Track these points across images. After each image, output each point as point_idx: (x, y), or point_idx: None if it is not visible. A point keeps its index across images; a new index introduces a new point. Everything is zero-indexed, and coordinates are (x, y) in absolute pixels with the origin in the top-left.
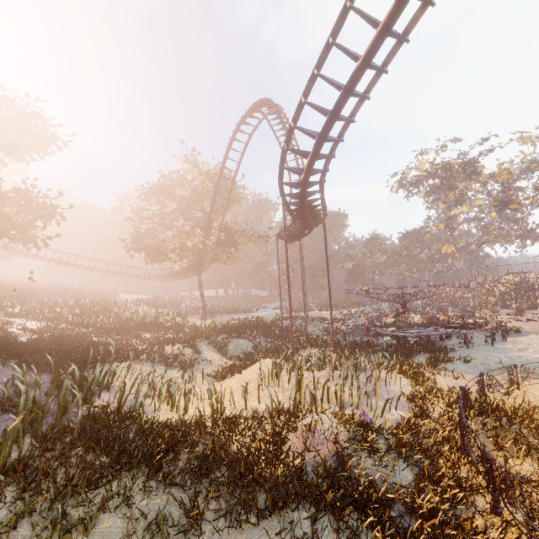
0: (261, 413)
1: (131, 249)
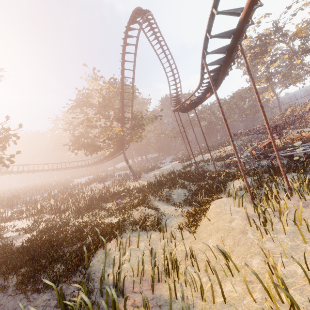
0: None
1: (74, 149)
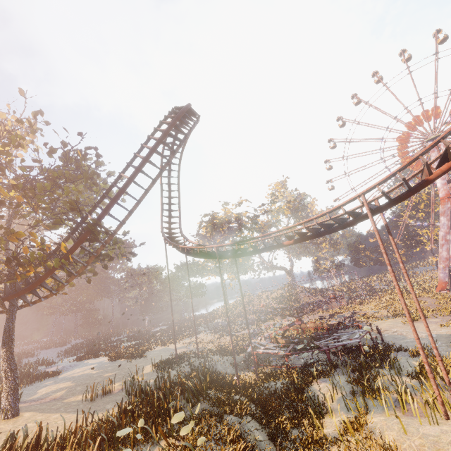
0: None
1: None
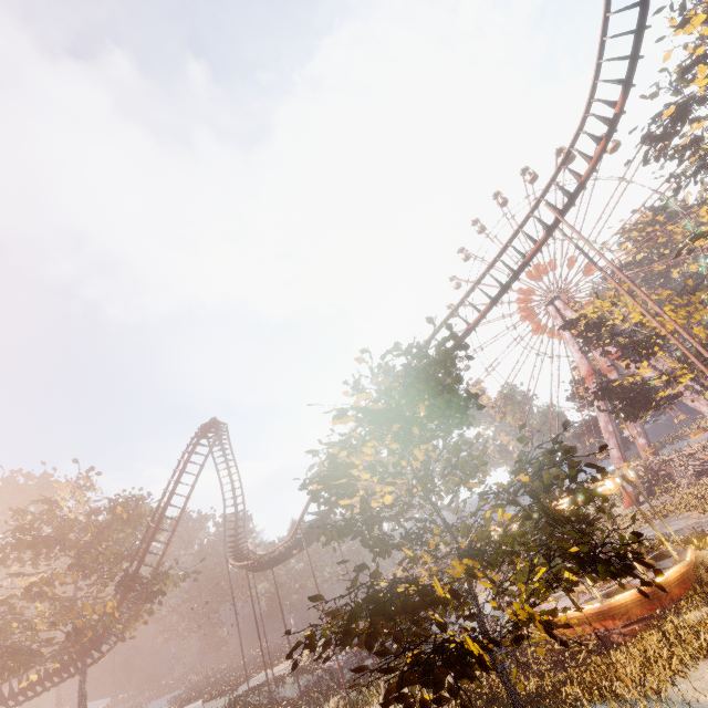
0: None
1: None
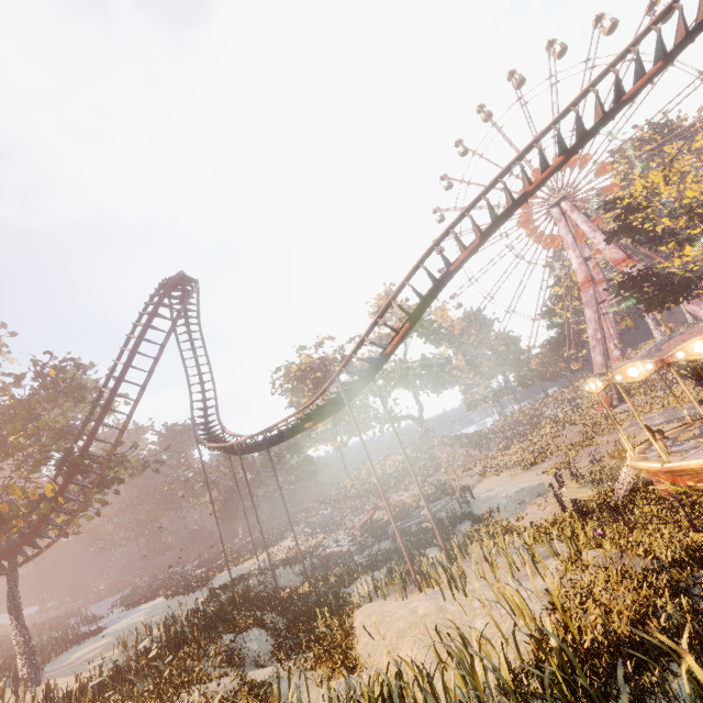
0: (549, 591)
1: None
